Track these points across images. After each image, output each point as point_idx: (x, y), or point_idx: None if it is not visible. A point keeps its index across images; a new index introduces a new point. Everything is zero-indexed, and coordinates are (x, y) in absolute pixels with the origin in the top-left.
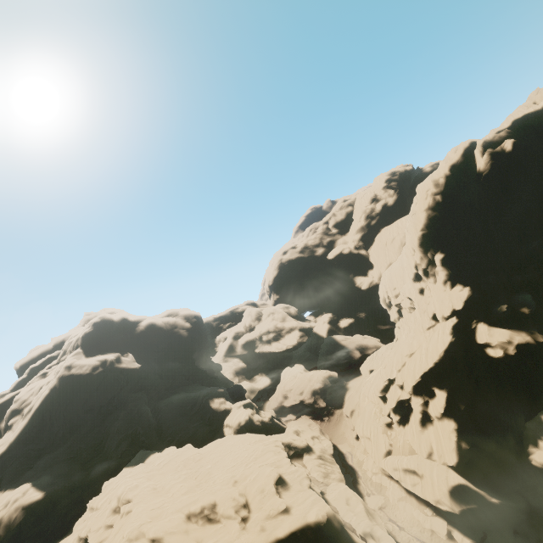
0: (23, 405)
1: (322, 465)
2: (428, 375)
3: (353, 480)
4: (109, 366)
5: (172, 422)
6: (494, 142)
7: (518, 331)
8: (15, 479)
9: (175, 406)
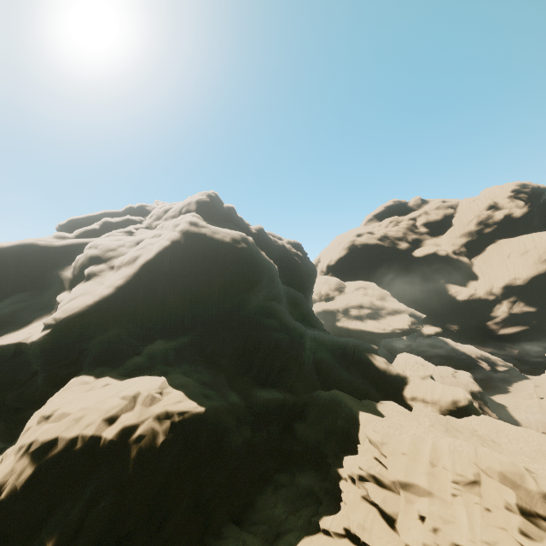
0: (110, 253)
1: None
2: None
3: None
4: (252, 246)
5: (331, 364)
6: None
7: None
8: (111, 363)
9: (322, 344)
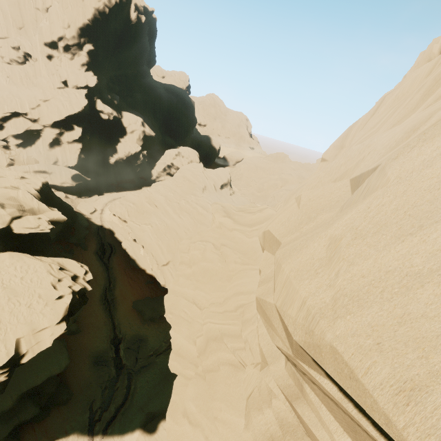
0: None
1: None
2: (70, 117)
3: None
4: None
5: None
6: (139, 10)
7: (114, 110)
8: None
9: None
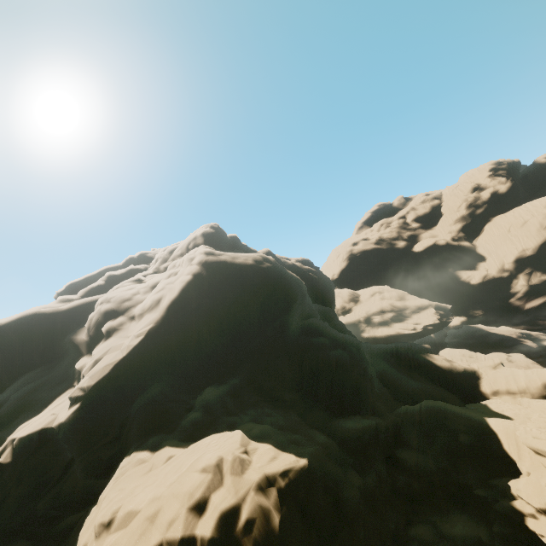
0: (126, 303)
1: None
2: None
3: None
4: (275, 264)
5: (394, 375)
6: None
7: None
8: (163, 428)
9: (374, 355)
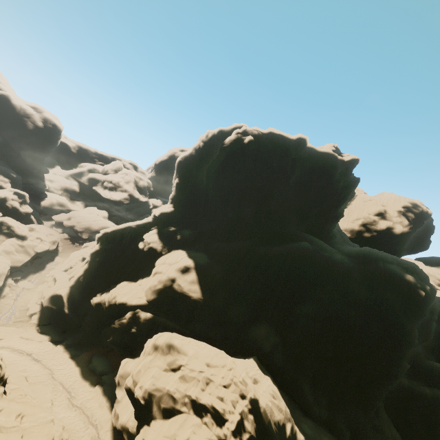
0: None
1: (17, 249)
2: (105, 236)
3: (33, 271)
4: None
5: None
6: (247, 133)
7: (162, 242)
8: None
9: None
